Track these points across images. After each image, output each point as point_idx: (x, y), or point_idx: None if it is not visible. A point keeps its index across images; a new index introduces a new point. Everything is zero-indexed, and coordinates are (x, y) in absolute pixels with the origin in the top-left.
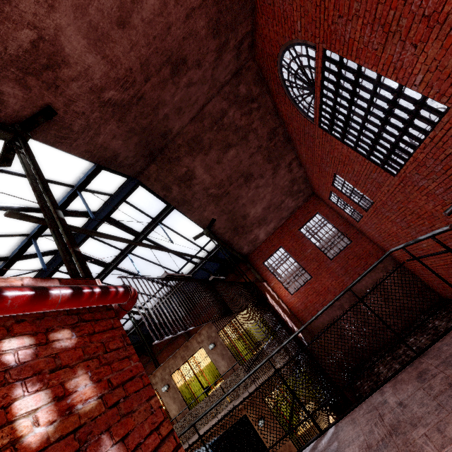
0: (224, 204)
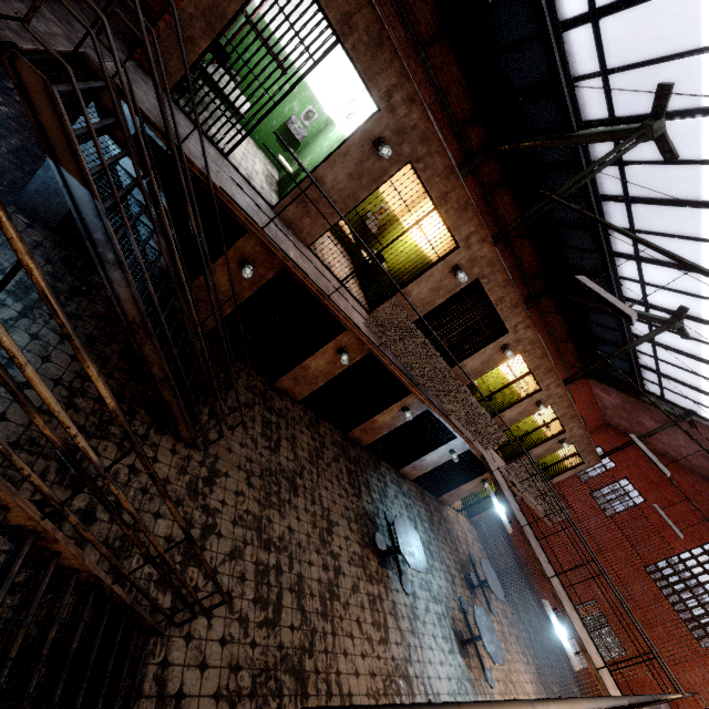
0: (702, 440)
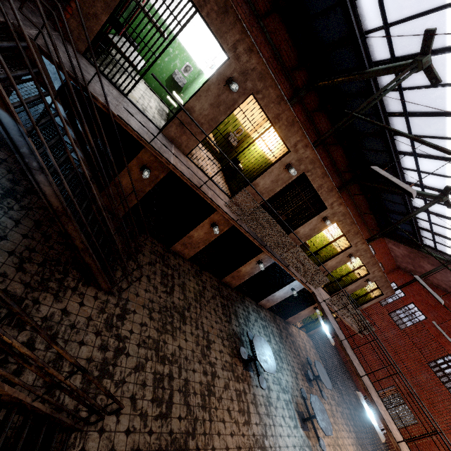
0: None
